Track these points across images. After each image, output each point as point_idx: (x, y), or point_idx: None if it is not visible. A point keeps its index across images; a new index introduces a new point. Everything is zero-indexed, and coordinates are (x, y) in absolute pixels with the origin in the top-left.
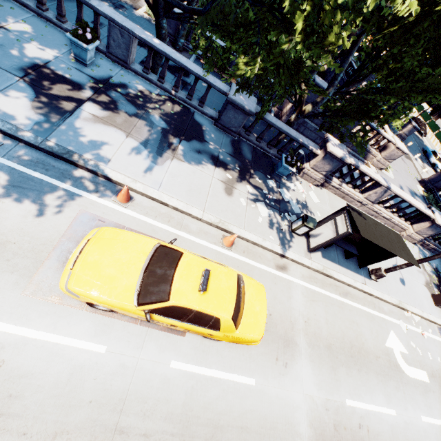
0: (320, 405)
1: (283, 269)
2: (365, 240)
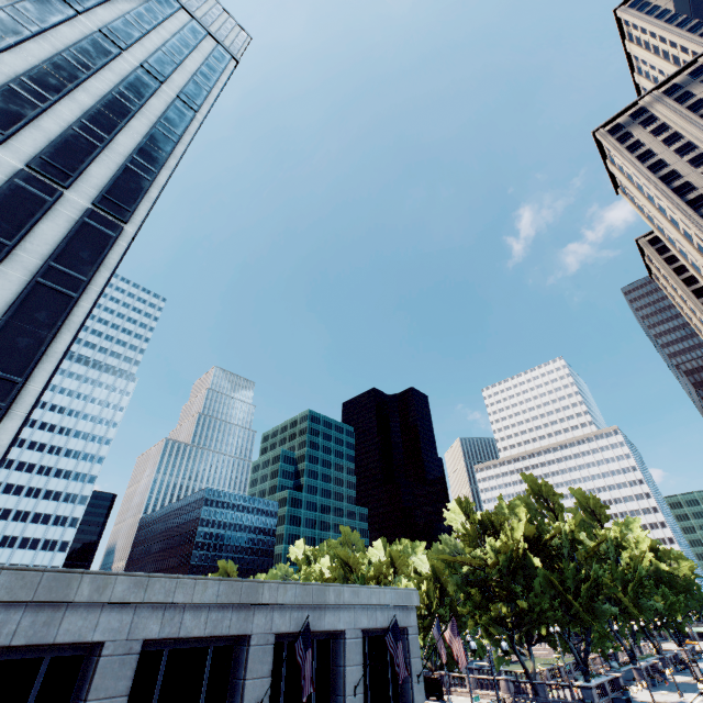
0: None
1: None
2: (437, 687)
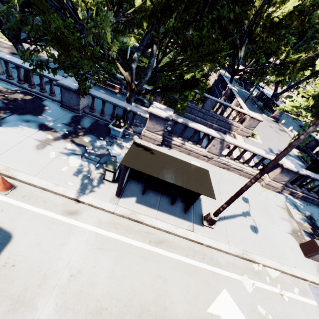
0: None
1: (72, 214)
2: None
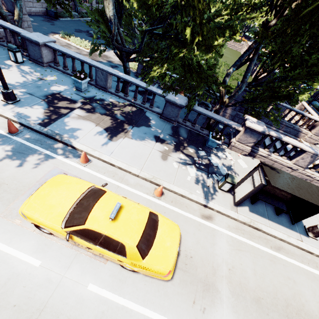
0: None
1: (208, 219)
2: (291, 196)
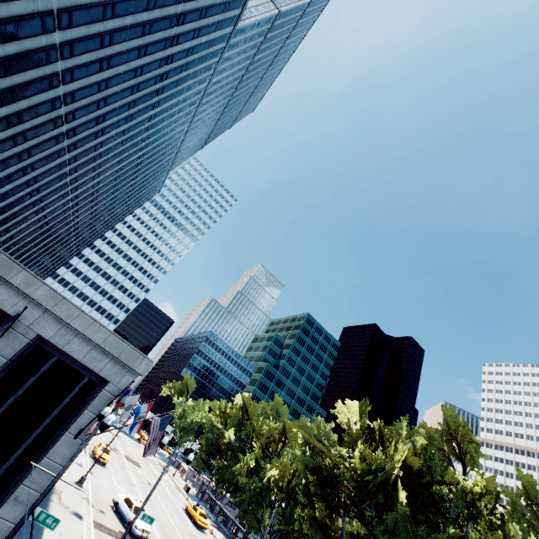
0: (196, 535)
1: None
2: None
